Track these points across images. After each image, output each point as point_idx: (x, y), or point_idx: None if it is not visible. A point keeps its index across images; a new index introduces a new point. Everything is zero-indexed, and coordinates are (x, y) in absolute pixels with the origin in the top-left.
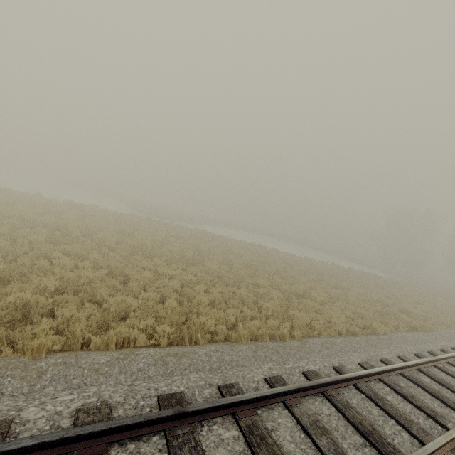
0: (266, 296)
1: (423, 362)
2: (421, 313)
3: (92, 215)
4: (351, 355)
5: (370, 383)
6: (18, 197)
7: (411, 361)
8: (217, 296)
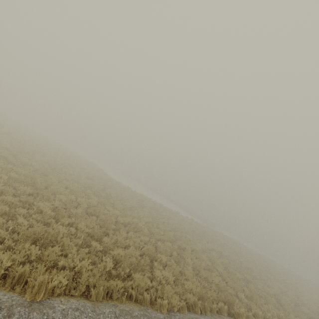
0: None
1: None
2: None
3: (234, 243)
4: None
5: None
6: (205, 228)
7: None
8: None
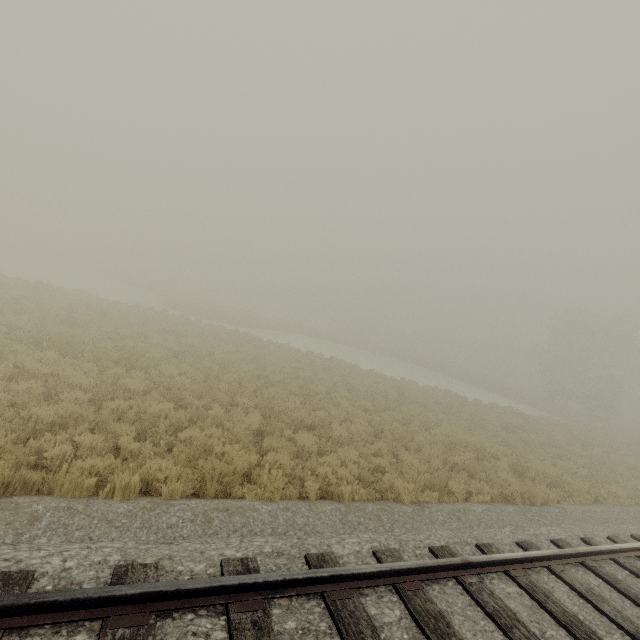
0: (207, 419)
1: (413, 568)
2: (553, 474)
3: (47, 298)
4: (247, 540)
5: (181, 617)
6: None
7: (374, 564)
8: (82, 410)
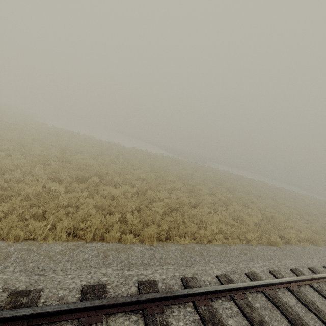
0: None
1: None
2: None
3: (192, 167)
4: None
5: None
6: (152, 155)
7: None
8: (322, 223)
